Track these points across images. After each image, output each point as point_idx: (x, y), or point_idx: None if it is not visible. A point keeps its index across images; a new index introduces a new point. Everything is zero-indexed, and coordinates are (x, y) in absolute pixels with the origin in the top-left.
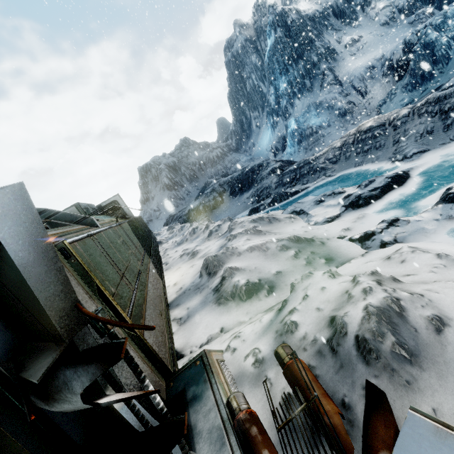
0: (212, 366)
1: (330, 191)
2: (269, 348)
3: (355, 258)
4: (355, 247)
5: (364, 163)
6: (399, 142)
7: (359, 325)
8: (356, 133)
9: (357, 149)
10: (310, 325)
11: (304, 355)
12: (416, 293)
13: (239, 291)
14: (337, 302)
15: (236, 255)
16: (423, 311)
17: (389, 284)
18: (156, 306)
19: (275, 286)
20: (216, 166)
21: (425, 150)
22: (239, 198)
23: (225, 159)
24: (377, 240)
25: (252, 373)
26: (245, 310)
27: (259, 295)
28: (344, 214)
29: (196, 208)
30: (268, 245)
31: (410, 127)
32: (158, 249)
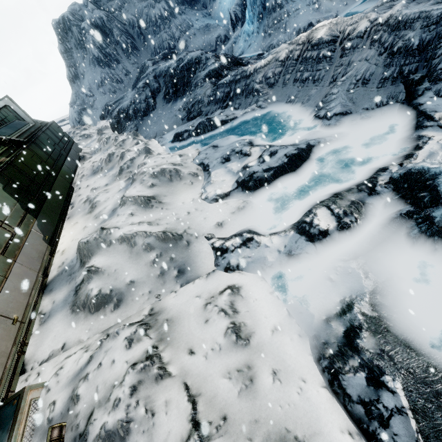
0: (20, 412)
1: (244, 142)
2: (61, 408)
3: (201, 277)
4: (210, 258)
5: (295, 100)
6: (336, 81)
7: (93, 440)
8: (306, 41)
9: (297, 72)
10: (85, 404)
11: (69, 435)
12: (152, 410)
13: (89, 303)
14: (105, 393)
15: (107, 245)
16: (140, 438)
17: (145, 388)
18: (8, 315)
19: (123, 299)
20: (160, 33)
21: (347, 111)
22: (172, 107)
23: (172, 24)
24: (226, 259)
25: (45, 427)
26: (90, 325)
27: (106, 309)
28: (233, 194)
29: (126, 111)
30: (137, 239)
31: (355, 60)
32: (74, 174)
